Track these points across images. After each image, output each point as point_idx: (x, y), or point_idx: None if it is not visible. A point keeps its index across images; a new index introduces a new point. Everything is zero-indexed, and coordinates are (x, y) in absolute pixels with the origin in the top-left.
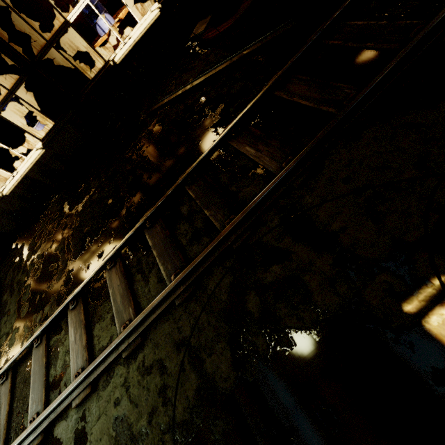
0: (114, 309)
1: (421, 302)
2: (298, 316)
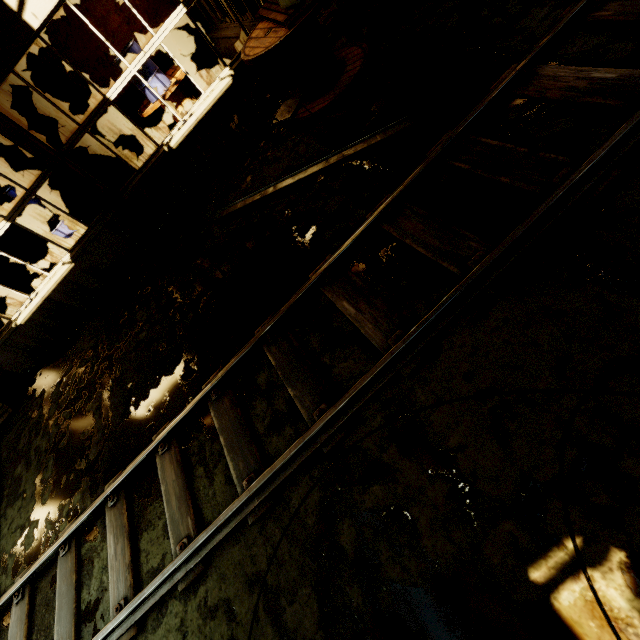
0: (167, 515)
1: (551, 570)
2: (403, 565)
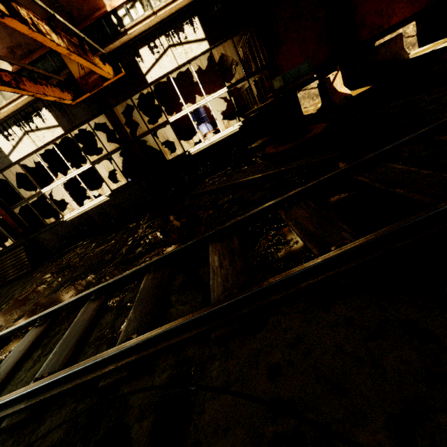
0: None
1: None
2: None
